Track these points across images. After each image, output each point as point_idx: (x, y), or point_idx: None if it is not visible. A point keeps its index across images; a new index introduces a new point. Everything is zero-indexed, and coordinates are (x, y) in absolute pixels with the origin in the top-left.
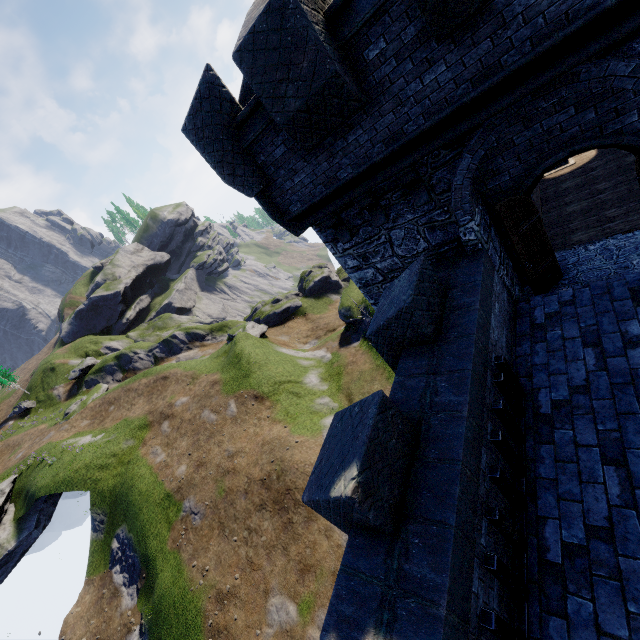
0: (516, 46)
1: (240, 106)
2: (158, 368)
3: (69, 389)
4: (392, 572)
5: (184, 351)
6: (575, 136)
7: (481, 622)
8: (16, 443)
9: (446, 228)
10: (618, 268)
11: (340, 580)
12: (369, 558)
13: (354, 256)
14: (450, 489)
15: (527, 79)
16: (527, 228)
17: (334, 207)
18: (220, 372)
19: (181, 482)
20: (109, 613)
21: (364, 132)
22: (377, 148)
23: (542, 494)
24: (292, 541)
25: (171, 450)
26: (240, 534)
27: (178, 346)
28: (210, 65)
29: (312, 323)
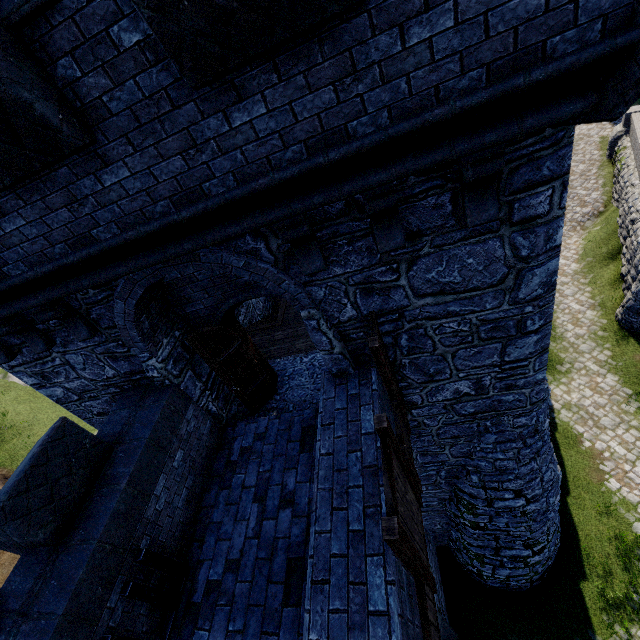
0: (103, 224)
1: None
2: None
3: None
4: None
5: None
6: (250, 284)
7: None
8: None
9: (130, 359)
10: (314, 389)
11: None
12: None
13: (29, 373)
14: None
15: (138, 253)
16: (229, 355)
17: None
18: None
19: None
20: None
21: None
22: None
23: None
24: None
25: None
26: None
27: None
28: None
29: None
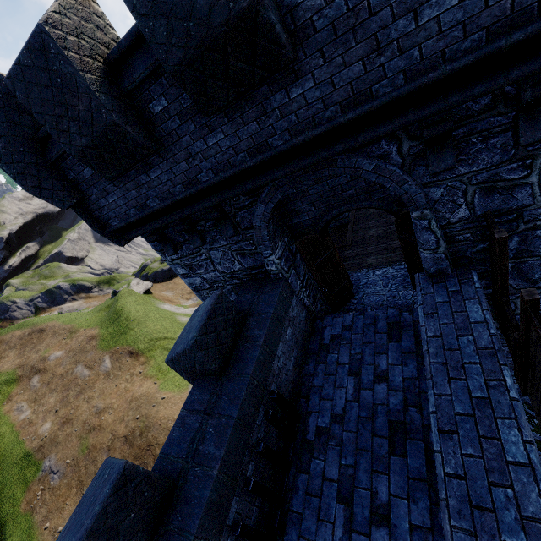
0: (278, 133)
1: None
2: (35, 320)
3: None
4: None
5: (68, 302)
6: (352, 196)
7: None
8: None
9: (254, 256)
10: (390, 296)
11: None
12: None
13: (182, 265)
14: None
15: (294, 159)
16: (323, 260)
17: (151, 227)
18: (99, 327)
19: (43, 440)
20: None
21: (164, 172)
22: (178, 188)
23: (289, 529)
24: None
25: (37, 406)
26: None
27: (62, 297)
28: (3, 75)
29: None
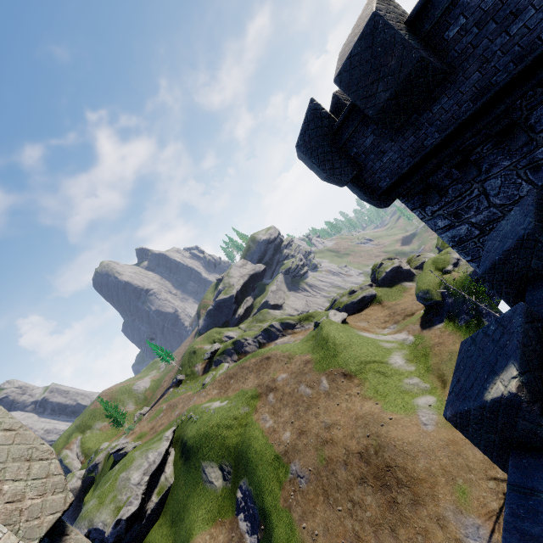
0: None
1: (335, 119)
2: (262, 350)
3: (204, 367)
4: None
5: (280, 337)
6: None
7: None
8: (174, 404)
9: None
10: None
11: (512, 499)
12: None
13: (444, 216)
14: None
15: None
16: None
17: (422, 173)
18: (311, 353)
19: (287, 446)
20: None
21: (449, 99)
22: (464, 108)
23: None
24: (399, 523)
25: (277, 418)
26: (344, 505)
27: (275, 333)
28: (313, 98)
29: (388, 309)
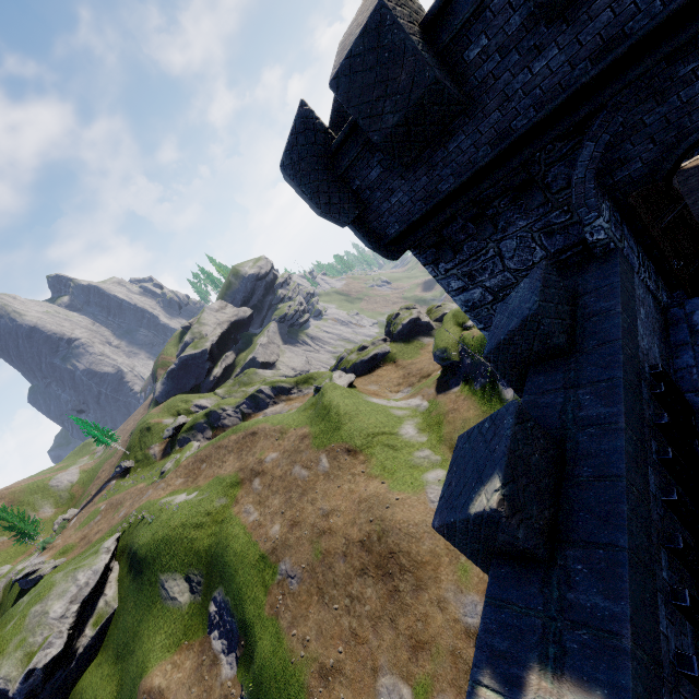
0: (643, 9)
1: (333, 135)
2: (246, 424)
3: (164, 448)
4: (552, 602)
5: (270, 406)
6: None
7: (678, 667)
8: (119, 502)
9: (567, 230)
10: None
11: (487, 613)
12: (520, 588)
13: (458, 276)
14: (615, 508)
15: (659, 43)
16: (671, 219)
17: (435, 223)
18: (309, 425)
19: (275, 543)
20: (209, 682)
21: (466, 137)
22: (482, 152)
23: None
24: (400, 612)
25: (263, 508)
26: (341, 602)
27: (264, 401)
28: (304, 101)
29: (403, 370)
